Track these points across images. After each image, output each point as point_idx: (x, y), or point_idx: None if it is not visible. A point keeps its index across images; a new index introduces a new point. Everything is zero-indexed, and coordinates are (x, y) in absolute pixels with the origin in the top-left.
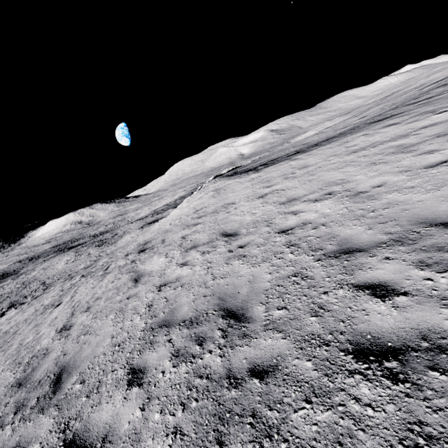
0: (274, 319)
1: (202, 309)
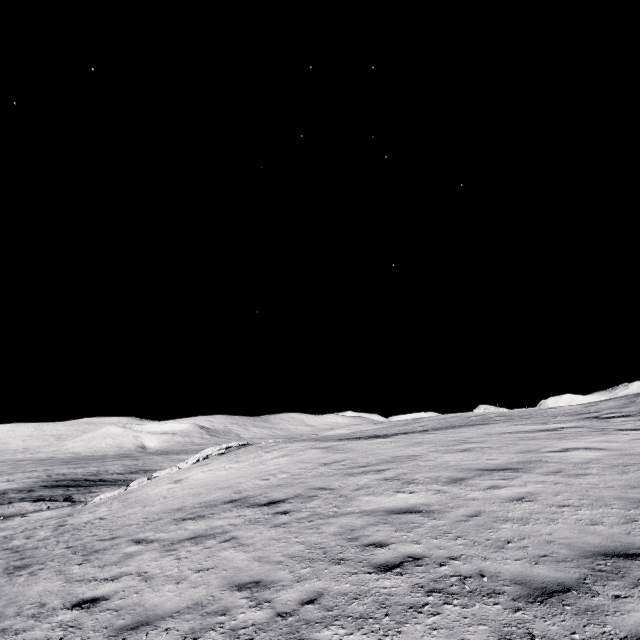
0: None
1: None
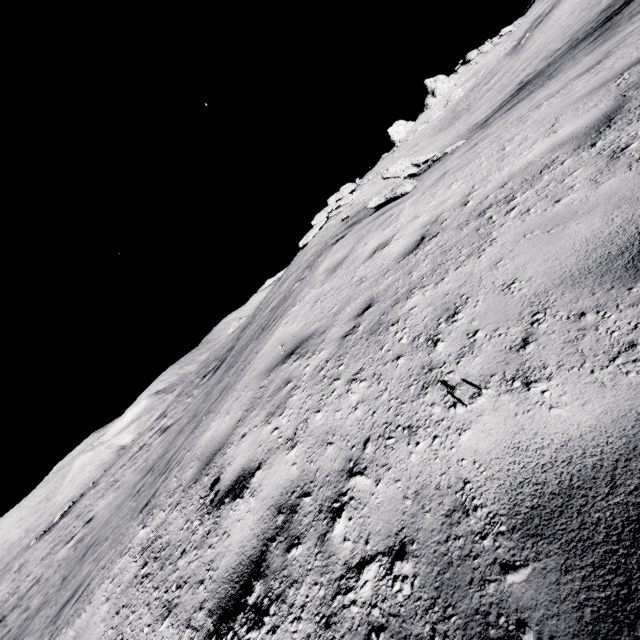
0: None
1: None
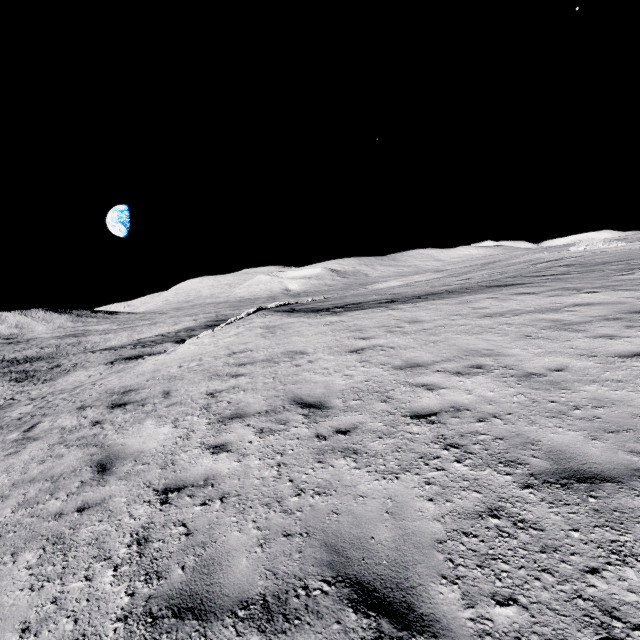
0: (504, 634)
1: (290, 571)
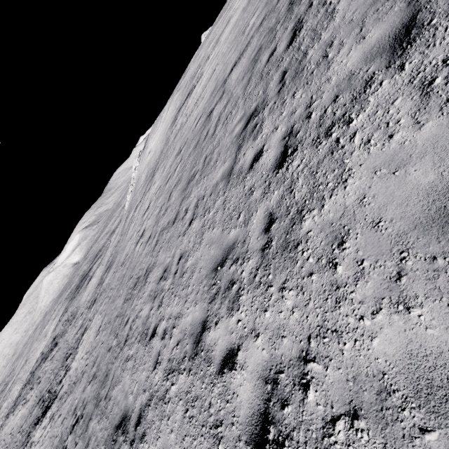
0: None
1: None
